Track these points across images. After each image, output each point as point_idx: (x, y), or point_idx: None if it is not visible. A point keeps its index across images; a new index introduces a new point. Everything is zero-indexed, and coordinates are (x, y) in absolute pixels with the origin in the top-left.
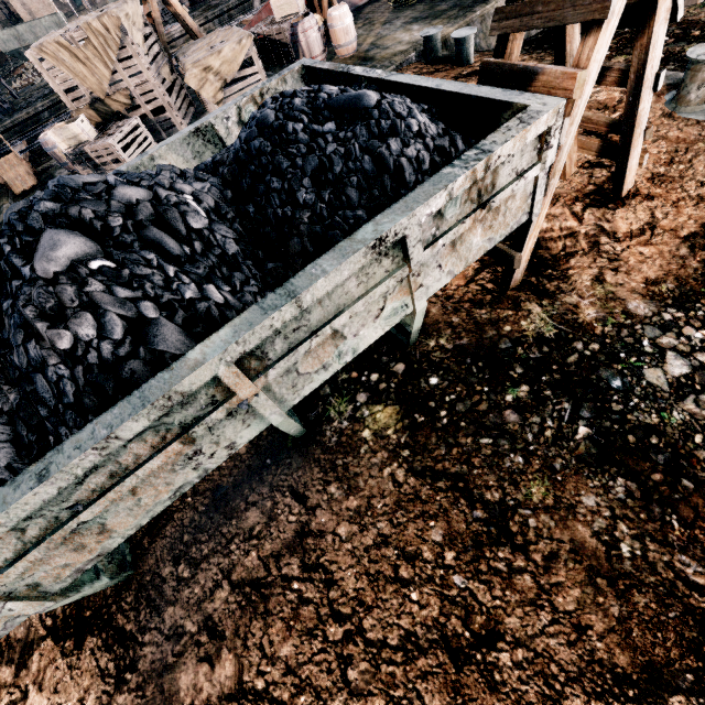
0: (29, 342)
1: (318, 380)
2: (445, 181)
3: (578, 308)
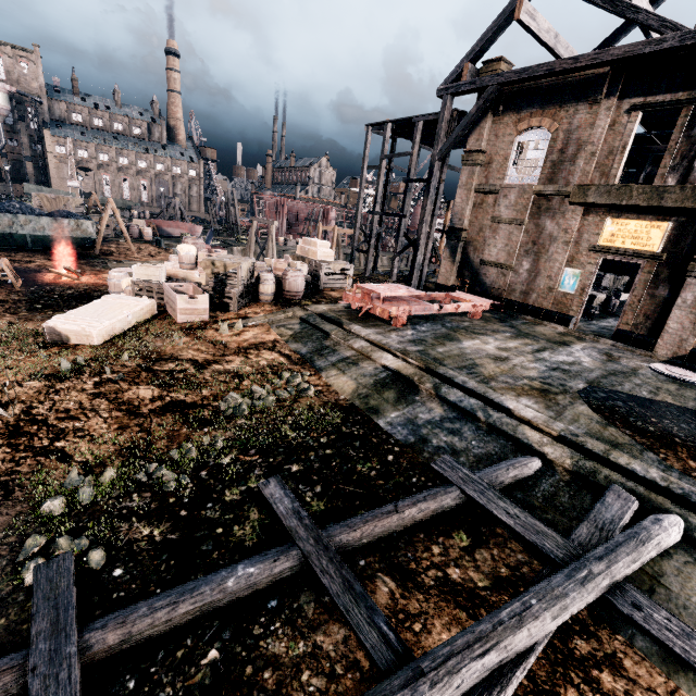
0: (3, 207)
1: (39, 234)
2: (70, 219)
3: (101, 257)
